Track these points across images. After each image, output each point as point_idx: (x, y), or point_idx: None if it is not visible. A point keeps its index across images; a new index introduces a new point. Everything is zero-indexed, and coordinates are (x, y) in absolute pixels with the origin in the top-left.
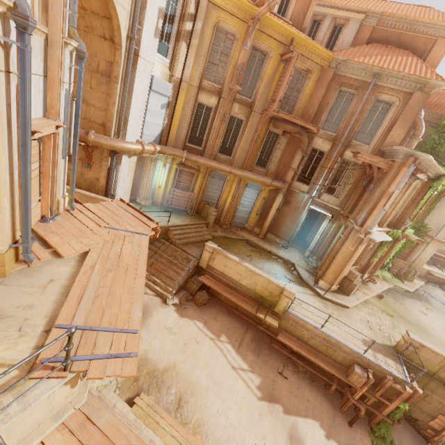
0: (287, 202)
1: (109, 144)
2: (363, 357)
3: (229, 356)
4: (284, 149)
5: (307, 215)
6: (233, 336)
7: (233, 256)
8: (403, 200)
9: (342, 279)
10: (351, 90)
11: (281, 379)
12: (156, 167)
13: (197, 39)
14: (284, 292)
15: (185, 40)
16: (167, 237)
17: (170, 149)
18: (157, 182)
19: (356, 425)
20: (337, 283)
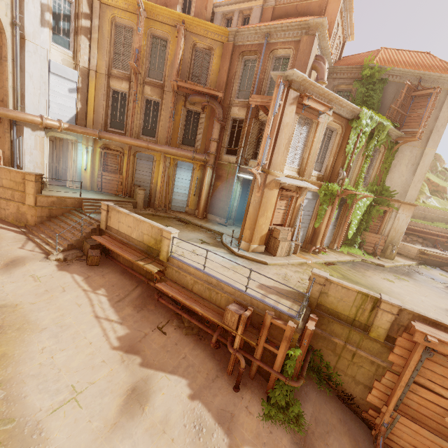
0: (219, 177)
1: (1, 112)
2: (245, 295)
3: (97, 306)
4: (207, 125)
5: (240, 187)
6: (116, 292)
7: (124, 210)
8: (319, 144)
9: (265, 237)
10: (252, 56)
11: (157, 335)
12: (78, 150)
13: (97, 34)
14: (163, 233)
15: (84, 35)
16: (81, 209)
17: (82, 128)
18: (83, 166)
19: (246, 390)
20: (259, 242)
